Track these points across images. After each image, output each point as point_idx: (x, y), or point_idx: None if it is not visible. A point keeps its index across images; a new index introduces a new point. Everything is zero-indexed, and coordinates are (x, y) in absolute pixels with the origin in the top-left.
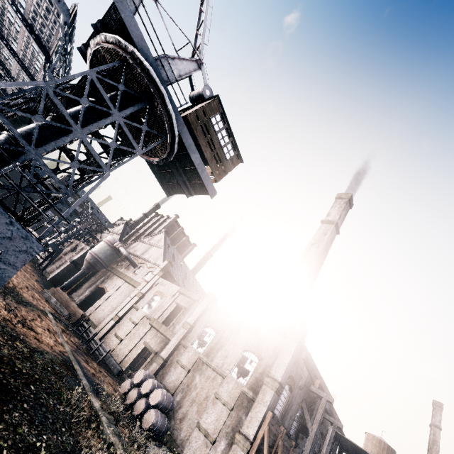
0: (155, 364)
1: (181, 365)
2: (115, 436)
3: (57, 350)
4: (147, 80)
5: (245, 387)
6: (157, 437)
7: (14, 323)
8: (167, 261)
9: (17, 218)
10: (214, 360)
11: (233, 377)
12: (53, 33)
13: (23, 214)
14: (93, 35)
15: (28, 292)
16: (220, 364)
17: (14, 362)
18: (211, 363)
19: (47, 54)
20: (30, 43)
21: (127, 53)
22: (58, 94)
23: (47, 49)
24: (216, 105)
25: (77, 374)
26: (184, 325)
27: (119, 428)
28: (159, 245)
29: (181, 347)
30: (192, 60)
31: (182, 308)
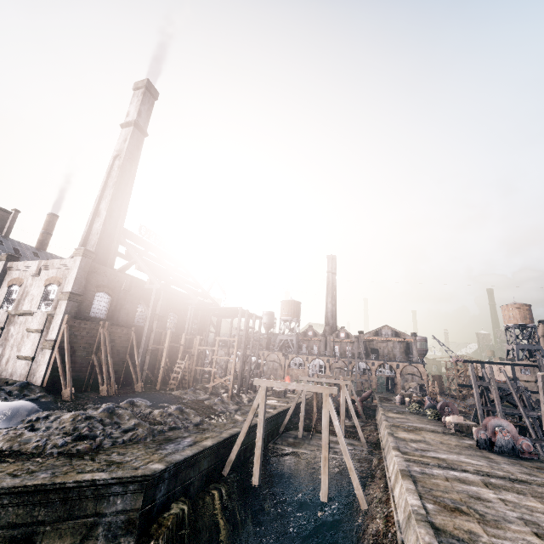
0: None
1: None
2: None
3: None
4: None
5: (49, 311)
6: None
7: None
8: None
9: None
10: (23, 308)
11: (42, 310)
12: None
13: None
14: None
15: None
16: (29, 308)
17: None
18: (19, 311)
19: None
20: None
21: None
22: None
23: None
24: None
25: None
26: None
27: None
28: None
29: None
30: None
31: None
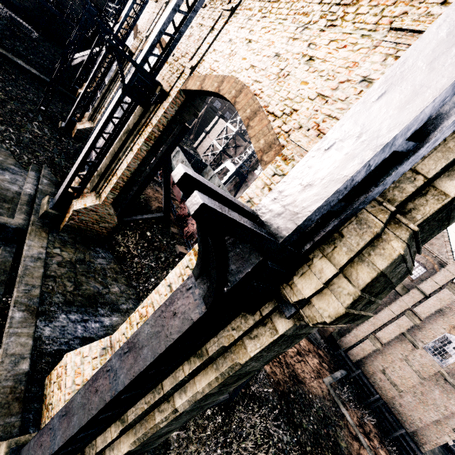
0: None
1: None
2: None
3: None
4: None
5: None
6: None
7: None
8: None
9: None
10: None
11: None
12: None
13: None
14: None
15: None
16: None
17: None
18: None
19: None
20: None
21: None
22: None
23: None
24: None
25: None
26: None
27: None
28: None
29: None
30: None
31: None
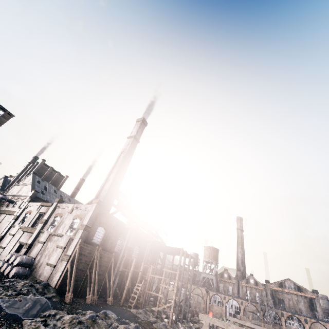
0: (24, 249)
1: (40, 242)
2: None
3: None
4: None
5: (71, 235)
6: (23, 279)
7: None
8: (33, 191)
9: None
10: (58, 231)
11: (68, 234)
12: None
13: None
14: None
15: None
16: (61, 232)
17: None
18: (56, 233)
19: None
20: None
21: None
22: None
23: None
24: None
25: None
26: (41, 222)
27: None
28: (28, 183)
29: (41, 234)
30: None
31: (43, 213)
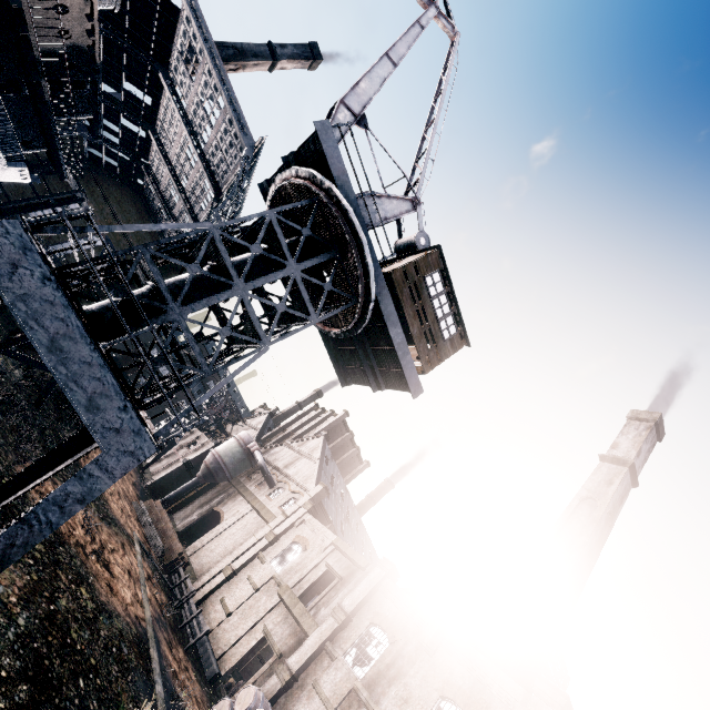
0: (276, 680)
1: (320, 695)
2: None
3: (132, 612)
4: (342, 224)
5: None
6: None
7: (88, 551)
8: (322, 485)
9: (134, 401)
10: (382, 701)
11: None
12: (231, 169)
13: (142, 396)
14: (282, 169)
15: (119, 502)
16: None
17: (69, 625)
18: (376, 707)
19: (219, 191)
20: (203, 179)
21: (321, 190)
22: (224, 238)
23: (220, 185)
24: (435, 259)
25: (151, 669)
26: (334, 612)
27: None
28: (313, 457)
29: (325, 656)
30: (405, 199)
31: (336, 576)
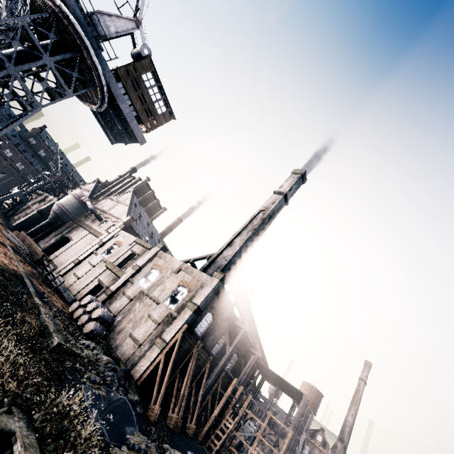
0: (104, 295)
1: (126, 296)
2: (50, 320)
3: (10, 267)
4: (73, 32)
5: (172, 310)
6: (96, 341)
7: None
8: (130, 216)
9: None
10: (153, 292)
11: (166, 304)
12: None
13: None
14: None
15: None
16: (158, 295)
17: None
18: (150, 294)
19: None
20: None
21: (56, 6)
22: None
23: None
24: (148, 63)
25: (27, 285)
26: (133, 267)
27: (57, 322)
28: (125, 203)
29: (129, 284)
30: (130, 19)
31: (136, 254)
